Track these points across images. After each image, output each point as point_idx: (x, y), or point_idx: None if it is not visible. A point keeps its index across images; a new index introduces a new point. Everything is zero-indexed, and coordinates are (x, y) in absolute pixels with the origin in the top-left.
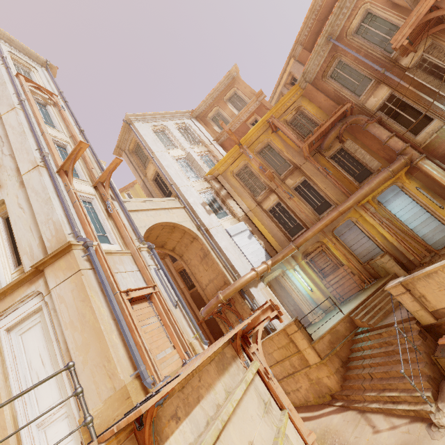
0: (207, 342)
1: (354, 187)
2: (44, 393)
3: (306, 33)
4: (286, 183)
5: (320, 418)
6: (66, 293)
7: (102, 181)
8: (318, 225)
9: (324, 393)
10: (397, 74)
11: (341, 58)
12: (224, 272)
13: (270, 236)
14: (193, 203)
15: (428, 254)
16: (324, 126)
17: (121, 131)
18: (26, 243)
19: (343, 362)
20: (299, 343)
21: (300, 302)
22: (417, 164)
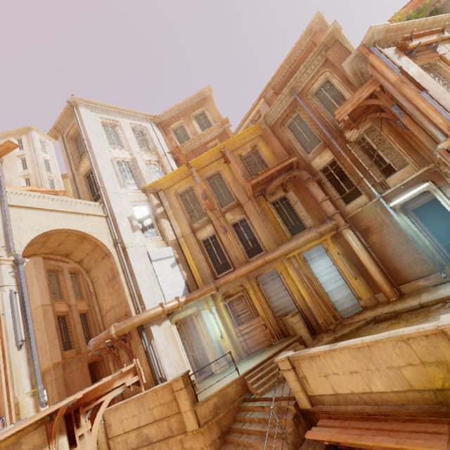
0: (44, 403)
1: (287, 238)
2: None
3: (279, 80)
4: (225, 217)
5: None
6: None
7: None
8: (243, 269)
9: None
10: (340, 143)
11: (299, 113)
12: (127, 302)
13: (195, 268)
14: (119, 214)
15: (334, 322)
16: (270, 171)
17: (62, 112)
18: None
19: (223, 432)
20: (181, 404)
21: (207, 347)
22: (341, 231)
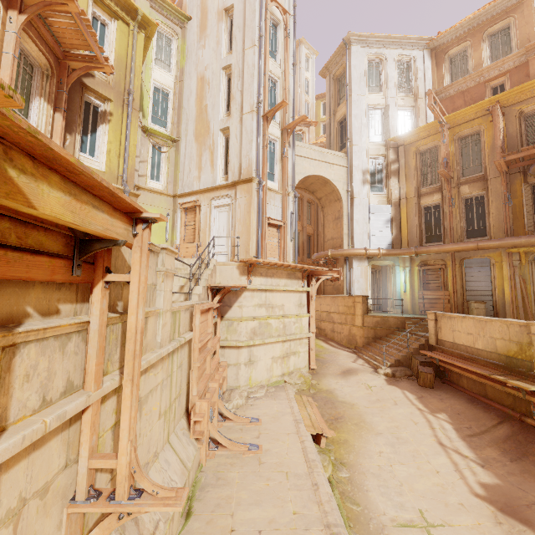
0: None
1: (524, 232)
2: (221, 242)
3: None
4: (460, 189)
5: (339, 349)
6: (242, 204)
7: (288, 128)
8: (448, 246)
9: (352, 343)
10: None
11: None
12: (343, 238)
13: (406, 231)
14: (356, 167)
15: None
16: None
17: (335, 51)
18: (233, 164)
19: (376, 337)
20: (357, 310)
21: (390, 294)
22: None
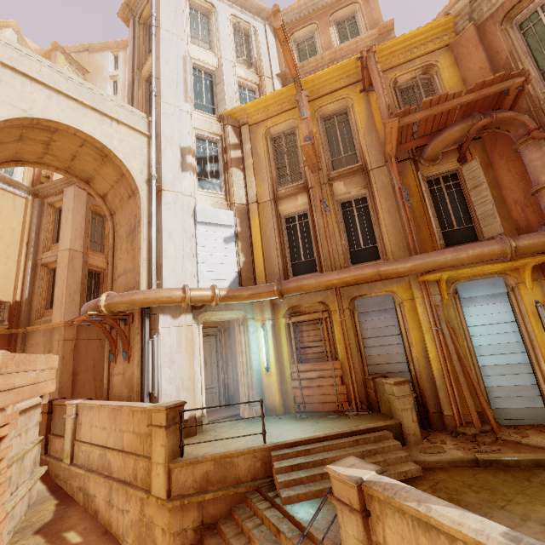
0: None
1: (433, 247)
2: None
3: None
4: (333, 186)
5: None
6: None
7: None
8: (332, 276)
9: None
10: None
11: None
12: (140, 268)
13: (261, 255)
14: (168, 138)
15: (478, 424)
16: (447, 103)
17: None
18: None
19: (203, 524)
20: (155, 448)
21: (242, 376)
22: None
